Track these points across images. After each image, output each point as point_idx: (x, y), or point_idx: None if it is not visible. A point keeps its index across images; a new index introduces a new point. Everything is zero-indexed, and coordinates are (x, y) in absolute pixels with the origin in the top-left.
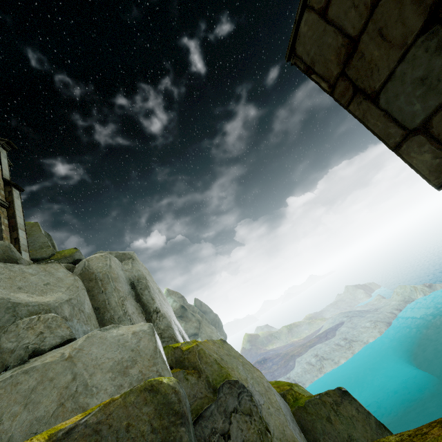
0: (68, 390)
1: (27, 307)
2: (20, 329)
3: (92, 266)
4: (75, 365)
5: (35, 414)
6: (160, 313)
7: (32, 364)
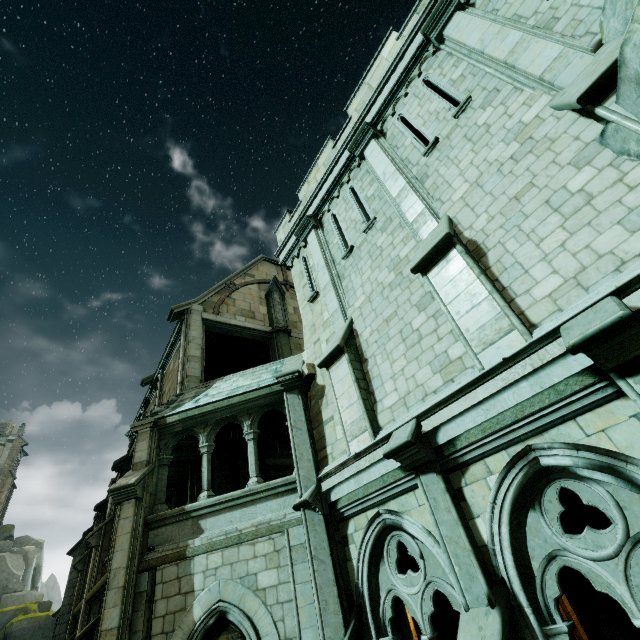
0: (22, 603)
1: (16, 576)
2: (14, 583)
3: (29, 556)
4: (25, 598)
5: (14, 605)
6: (38, 588)
7: (16, 594)
